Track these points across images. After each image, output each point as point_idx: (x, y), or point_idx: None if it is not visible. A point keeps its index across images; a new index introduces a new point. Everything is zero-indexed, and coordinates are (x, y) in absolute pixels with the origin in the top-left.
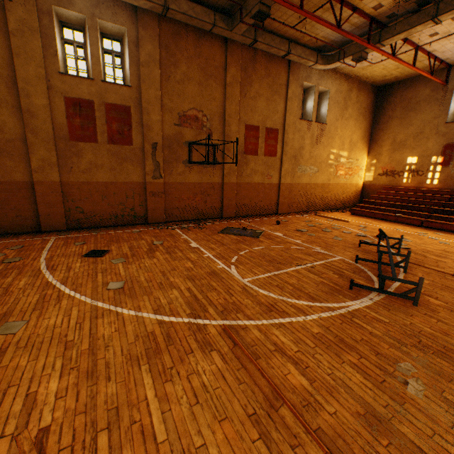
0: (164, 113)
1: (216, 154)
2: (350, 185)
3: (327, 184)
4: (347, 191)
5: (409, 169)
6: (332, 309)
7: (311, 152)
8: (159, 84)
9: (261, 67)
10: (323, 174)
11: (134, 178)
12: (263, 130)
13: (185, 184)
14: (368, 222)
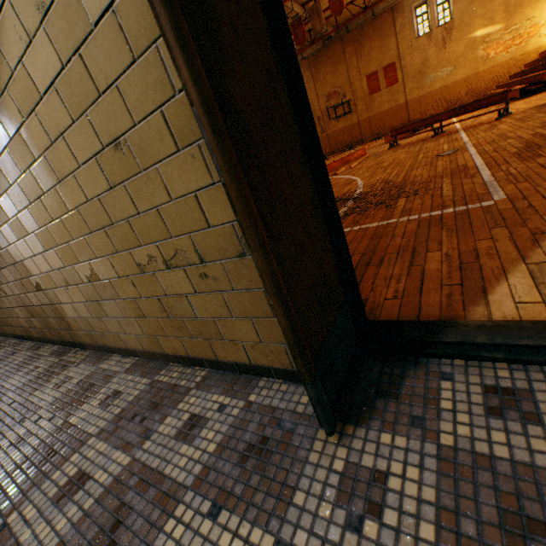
0: (319, 100)
1: (350, 106)
2: (523, 55)
3: (473, 75)
4: (517, 65)
5: None
6: None
7: (439, 57)
8: (313, 88)
9: (368, 30)
10: (463, 68)
11: None
12: (381, 71)
13: (337, 131)
14: None
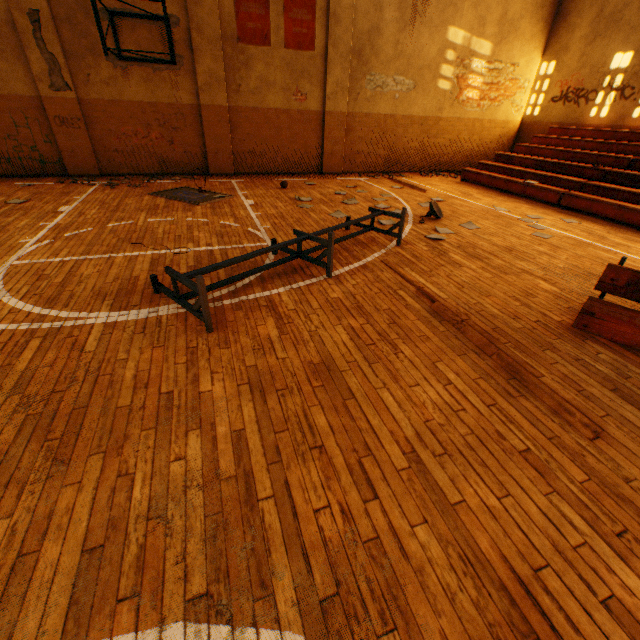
0: None
1: (175, 42)
2: (491, 123)
3: (435, 119)
4: (481, 135)
5: (610, 85)
6: (40, 320)
7: (400, 41)
8: None
9: None
10: (426, 95)
11: (17, 88)
12: None
13: (123, 104)
14: (466, 194)
